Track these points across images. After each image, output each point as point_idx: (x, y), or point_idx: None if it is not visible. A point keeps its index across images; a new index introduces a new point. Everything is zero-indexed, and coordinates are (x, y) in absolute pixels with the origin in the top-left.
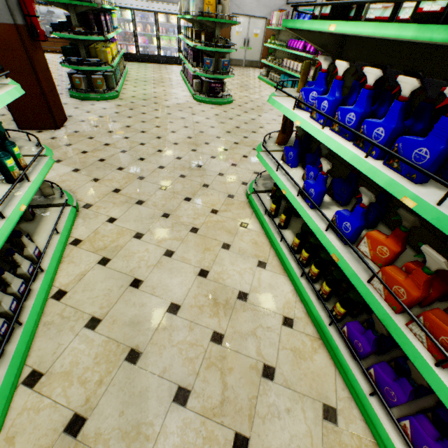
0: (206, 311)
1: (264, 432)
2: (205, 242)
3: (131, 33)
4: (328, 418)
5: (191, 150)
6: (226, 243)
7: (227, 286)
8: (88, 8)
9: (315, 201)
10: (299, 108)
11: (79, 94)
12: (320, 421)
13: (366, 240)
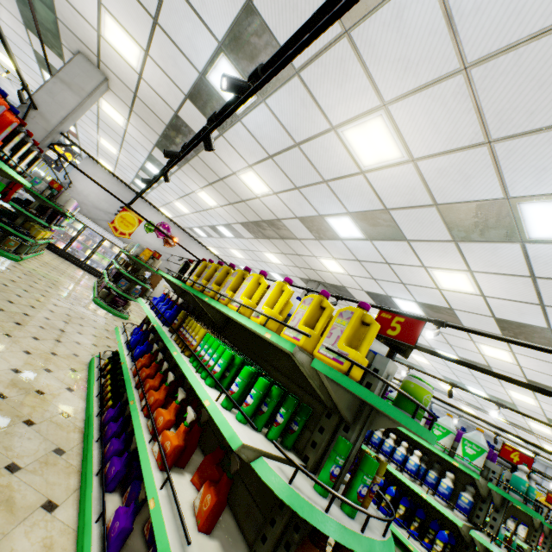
0: (3, 384)
1: (4, 437)
2: (32, 361)
3: (71, 235)
4: (57, 452)
5: (63, 321)
6: (50, 369)
7: (31, 383)
8: (54, 207)
9: (132, 344)
10: (150, 304)
11: None
12: (50, 450)
13: (143, 358)
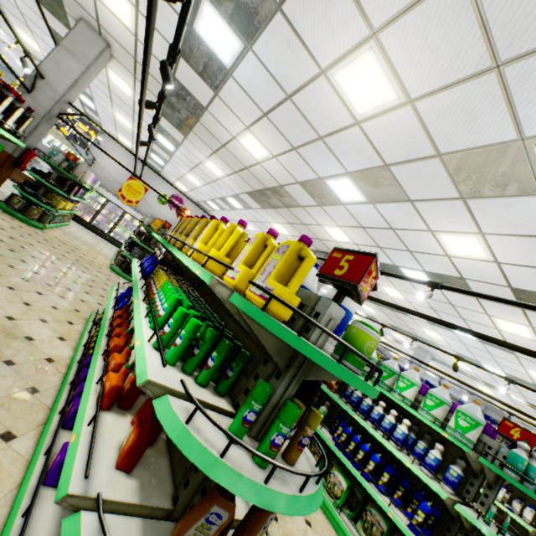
0: None
1: None
2: (29, 311)
3: (96, 209)
4: (30, 390)
5: (73, 281)
6: (46, 320)
7: (23, 330)
8: (71, 178)
9: (119, 300)
10: None
11: (8, 207)
12: (24, 388)
13: None
